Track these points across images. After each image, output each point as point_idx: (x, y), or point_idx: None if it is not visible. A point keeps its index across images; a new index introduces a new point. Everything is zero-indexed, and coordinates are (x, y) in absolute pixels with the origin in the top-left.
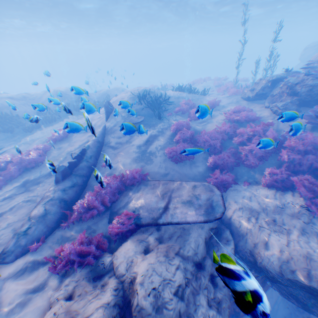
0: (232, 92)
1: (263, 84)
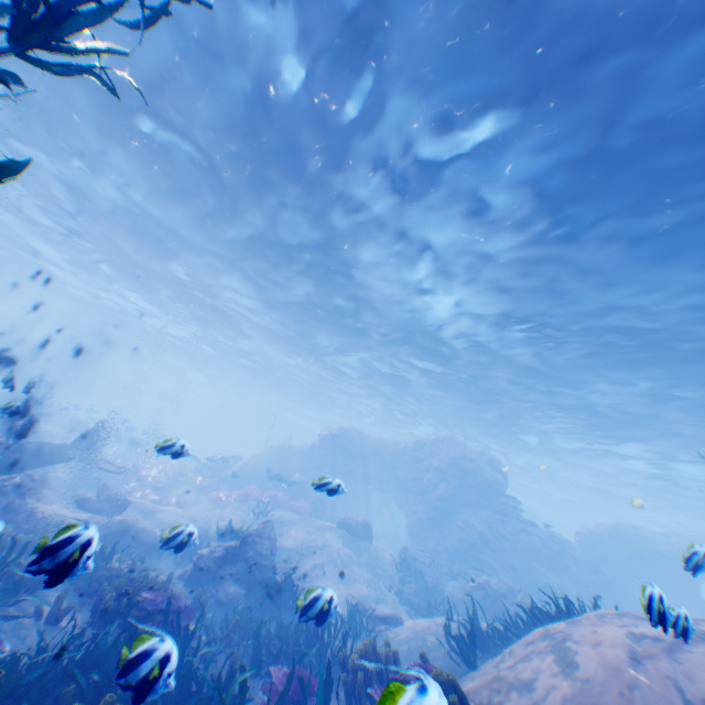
0: None
1: None
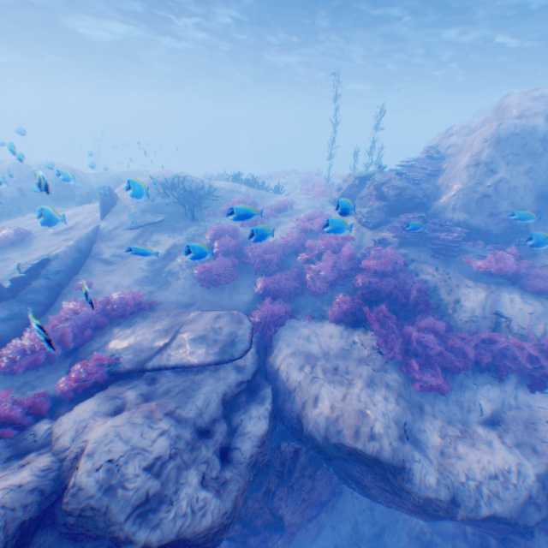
0: (317, 192)
1: (351, 183)
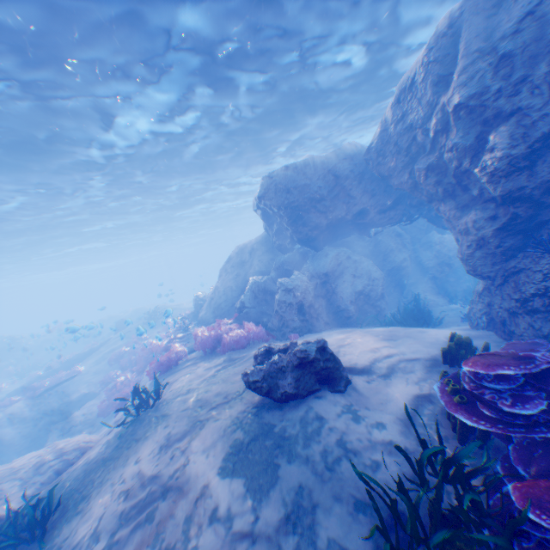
0: None
1: None
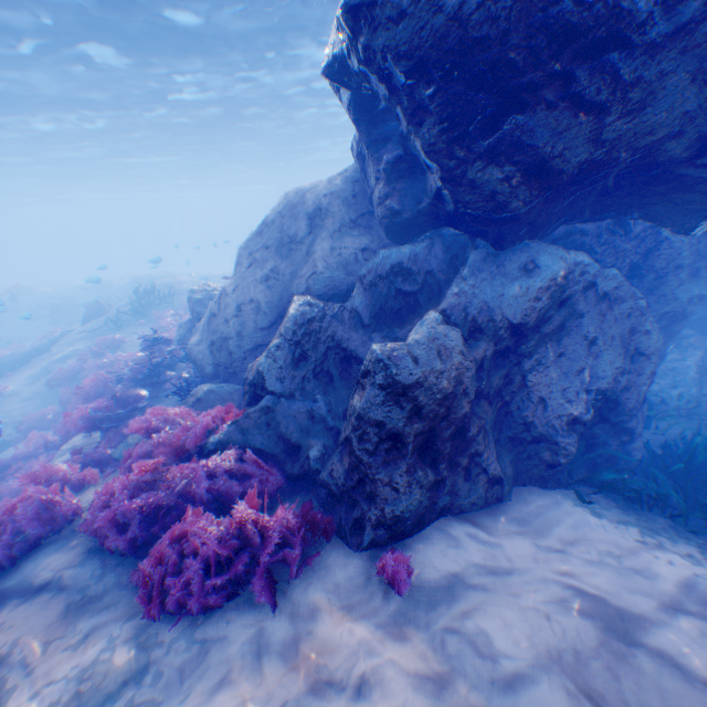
0: None
1: None
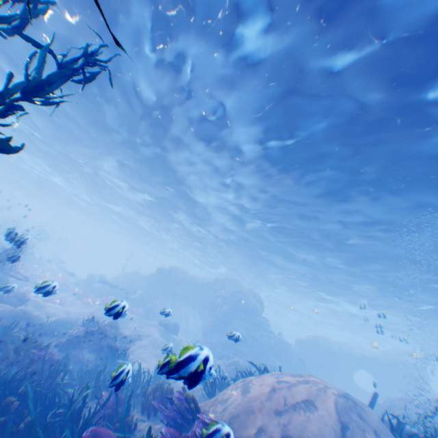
0: None
1: None
